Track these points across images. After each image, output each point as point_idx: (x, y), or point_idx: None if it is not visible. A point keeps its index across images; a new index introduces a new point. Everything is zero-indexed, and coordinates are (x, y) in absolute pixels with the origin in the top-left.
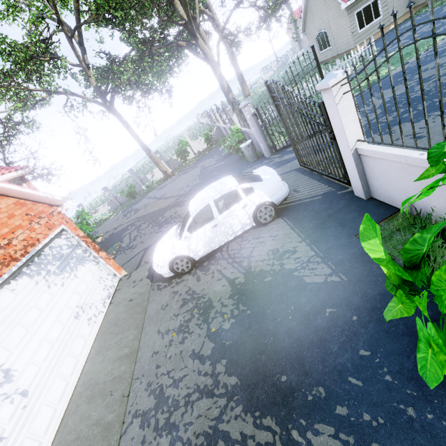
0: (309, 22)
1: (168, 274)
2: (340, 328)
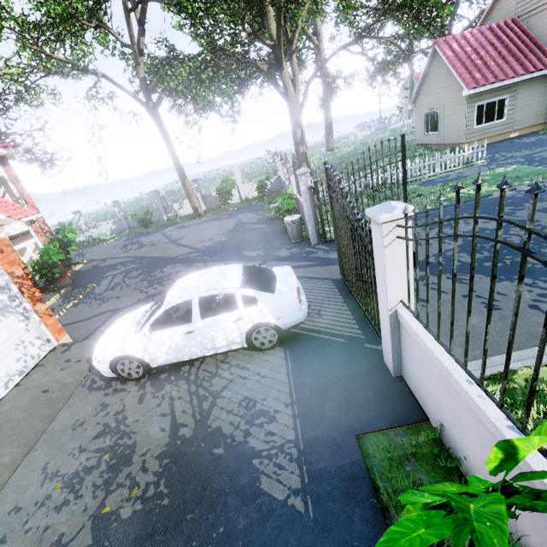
0: (422, 95)
1: (108, 373)
2: None
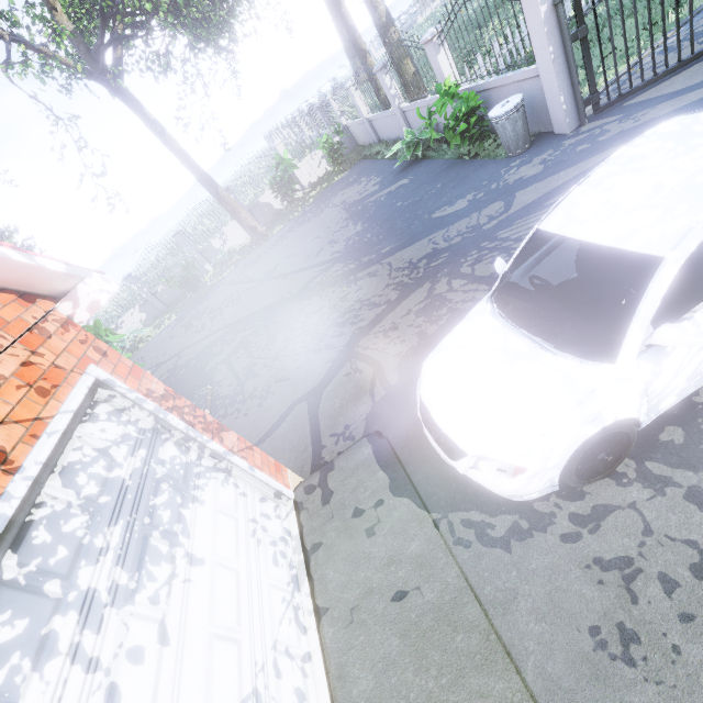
0: None
1: (542, 491)
2: None
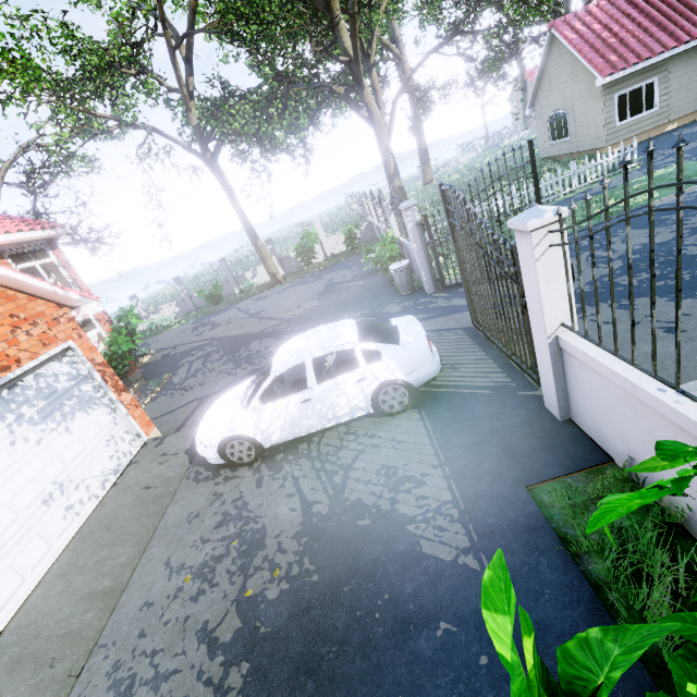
0: (542, 94)
1: (216, 459)
2: (453, 673)
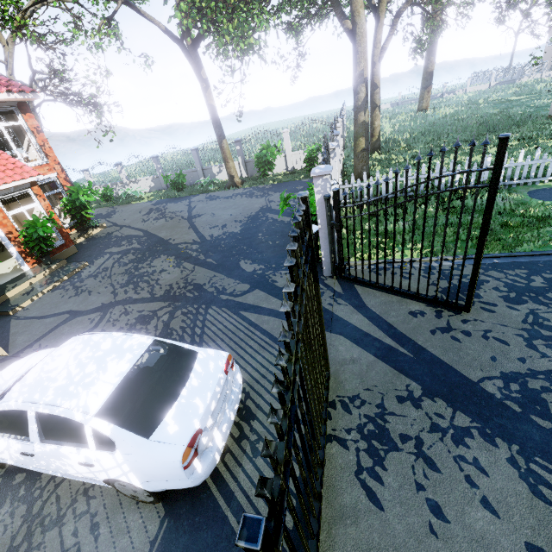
0: None
1: None
2: None
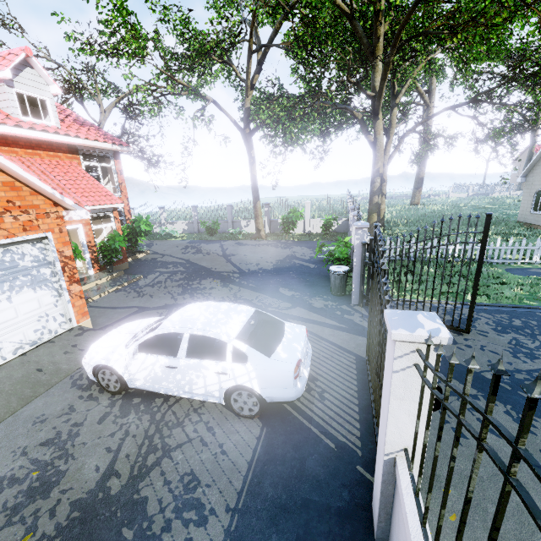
0: (538, 170)
1: (91, 376)
2: None
